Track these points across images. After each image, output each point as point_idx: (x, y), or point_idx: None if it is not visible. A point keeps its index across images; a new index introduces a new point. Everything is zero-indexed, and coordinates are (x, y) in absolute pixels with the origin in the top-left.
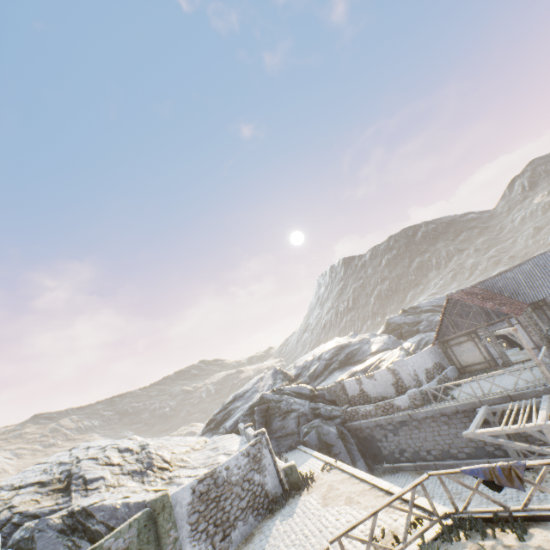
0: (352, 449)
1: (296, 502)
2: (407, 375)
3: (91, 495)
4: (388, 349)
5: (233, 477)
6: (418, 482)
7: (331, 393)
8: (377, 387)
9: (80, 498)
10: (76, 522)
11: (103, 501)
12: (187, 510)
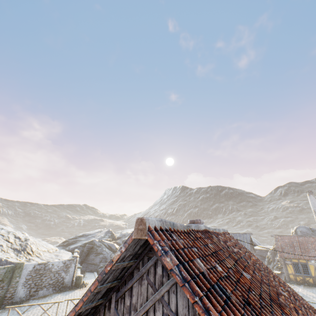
0: None
1: (72, 291)
2: None
3: None
4: None
5: (53, 269)
6: None
7: None
8: None
9: None
10: None
11: None
12: (28, 273)
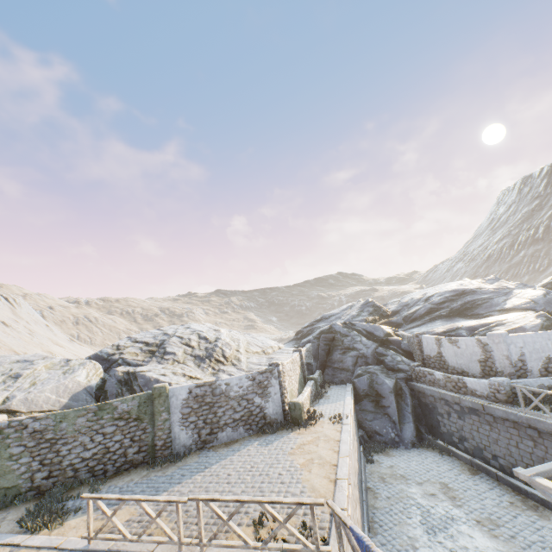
0: (405, 409)
1: (283, 435)
2: (503, 357)
3: (162, 363)
4: (530, 309)
5: (232, 392)
6: (306, 503)
7: (409, 343)
8: (459, 357)
9: (155, 362)
10: (129, 379)
11: (148, 372)
12: (182, 403)
